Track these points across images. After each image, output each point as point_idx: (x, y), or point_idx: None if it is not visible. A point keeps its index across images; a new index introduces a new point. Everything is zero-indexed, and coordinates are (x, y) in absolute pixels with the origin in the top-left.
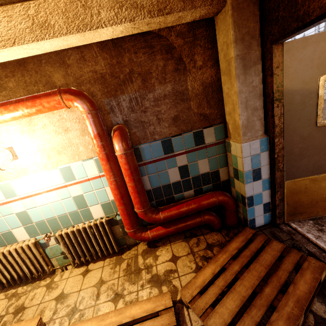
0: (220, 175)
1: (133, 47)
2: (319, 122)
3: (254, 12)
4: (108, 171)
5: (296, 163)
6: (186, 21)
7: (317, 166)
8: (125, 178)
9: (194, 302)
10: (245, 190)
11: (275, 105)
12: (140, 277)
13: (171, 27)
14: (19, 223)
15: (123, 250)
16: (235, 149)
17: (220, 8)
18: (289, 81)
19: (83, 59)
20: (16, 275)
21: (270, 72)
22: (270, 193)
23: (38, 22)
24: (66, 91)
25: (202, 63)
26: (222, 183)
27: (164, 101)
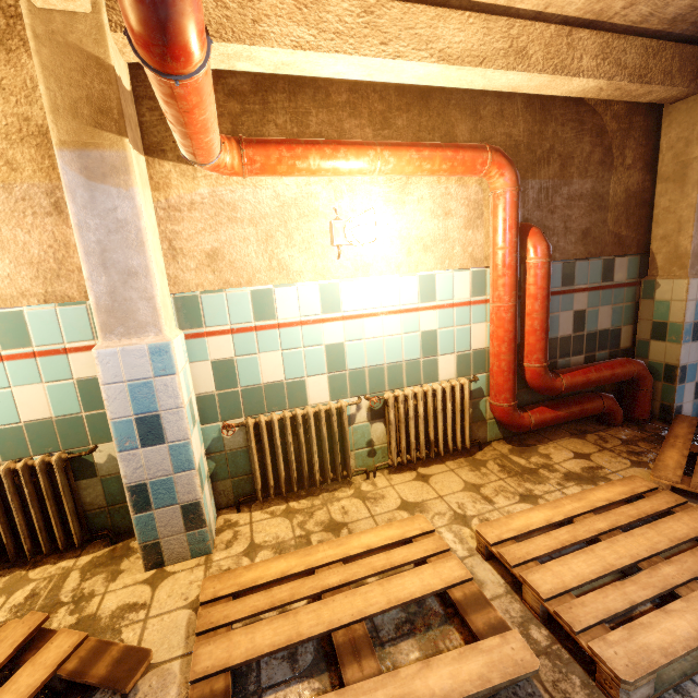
0: (621, 338)
1: (562, 117)
2: None
3: None
4: (510, 288)
5: None
6: (642, 100)
7: None
8: (531, 303)
9: (687, 482)
10: (681, 353)
11: None
12: (545, 477)
13: (609, 104)
14: (323, 367)
15: (466, 451)
16: (669, 290)
17: (690, 95)
18: None
19: (500, 114)
20: (295, 472)
21: None
22: None
23: (516, 46)
24: (497, 150)
25: (632, 162)
26: (621, 352)
27: (578, 203)
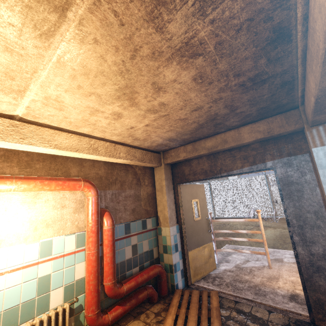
0: (154, 253)
1: (120, 168)
2: (195, 219)
3: (170, 172)
4: (94, 242)
5: (191, 240)
6: (146, 166)
7: (198, 242)
8: (105, 249)
9: None
10: (172, 259)
11: (180, 208)
12: None
13: (137, 165)
14: None
15: None
16: (165, 231)
17: (159, 166)
18: (183, 199)
19: (93, 165)
20: None
21: (177, 194)
22: (183, 261)
23: (93, 147)
24: (87, 181)
25: (148, 184)
26: (155, 260)
27: (129, 198)
